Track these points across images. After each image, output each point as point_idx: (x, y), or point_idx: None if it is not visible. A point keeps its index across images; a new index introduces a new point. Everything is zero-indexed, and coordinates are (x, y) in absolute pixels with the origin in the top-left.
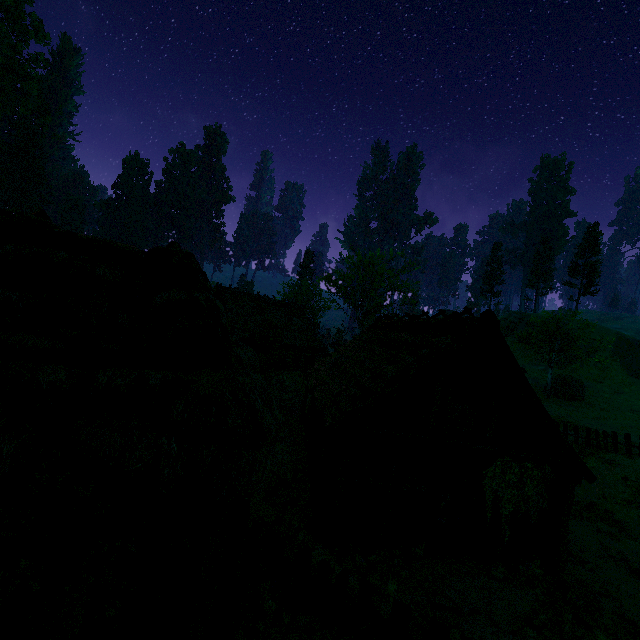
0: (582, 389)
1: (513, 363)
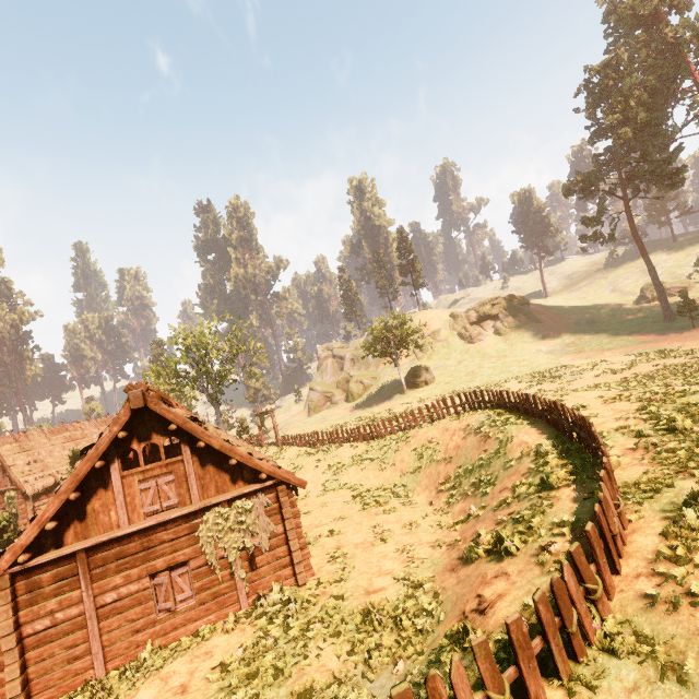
0: (430, 373)
1: (180, 420)
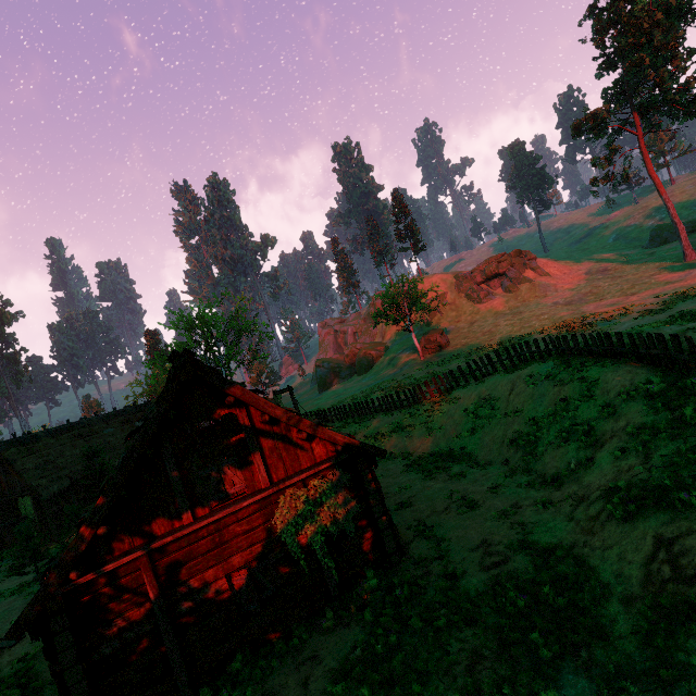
0: (444, 336)
1: (238, 391)
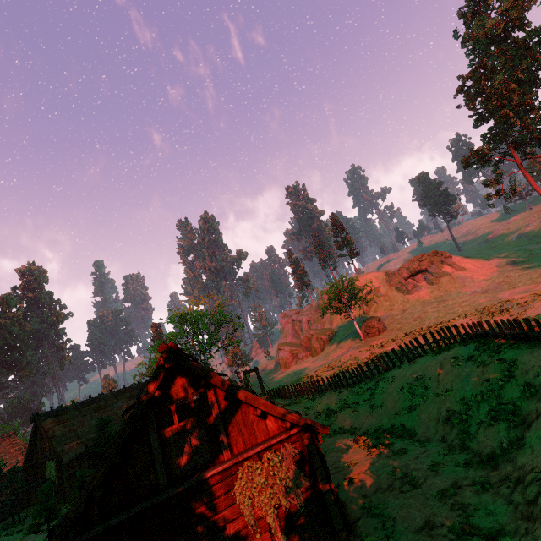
0: (381, 322)
1: (208, 375)
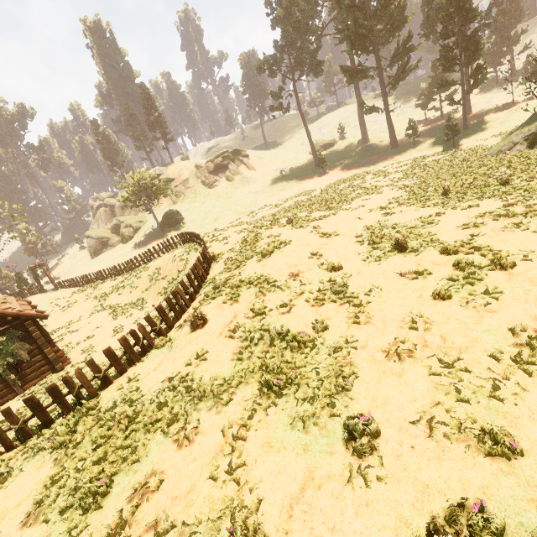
0: (179, 215)
1: None
